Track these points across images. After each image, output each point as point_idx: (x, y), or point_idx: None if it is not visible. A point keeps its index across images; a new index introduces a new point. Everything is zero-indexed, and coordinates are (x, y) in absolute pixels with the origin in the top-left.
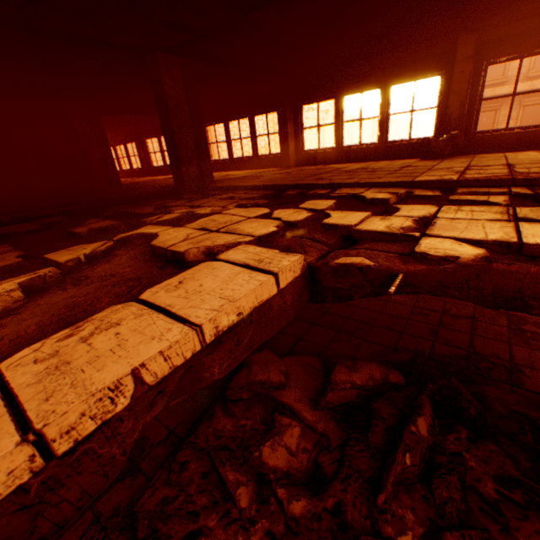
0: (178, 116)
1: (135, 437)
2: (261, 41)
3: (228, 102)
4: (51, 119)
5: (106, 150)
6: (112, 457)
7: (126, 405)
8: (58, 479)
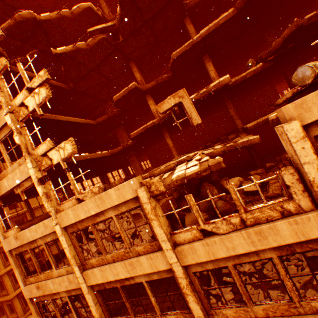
0: None
1: (262, 123)
2: (315, 45)
3: None
4: (259, 95)
5: (276, 96)
6: (260, 124)
7: (261, 121)
8: (257, 124)
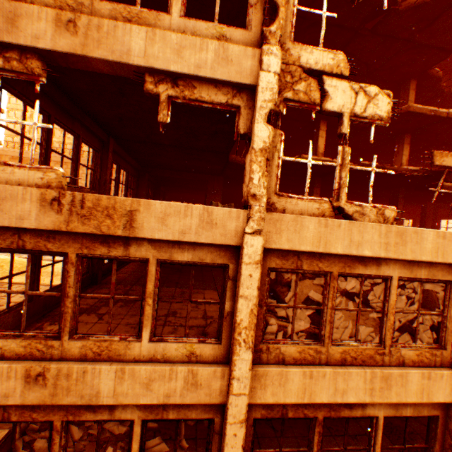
0: (427, 218)
1: None
2: None
3: (443, 211)
4: None
5: None
6: None
7: None
8: None
